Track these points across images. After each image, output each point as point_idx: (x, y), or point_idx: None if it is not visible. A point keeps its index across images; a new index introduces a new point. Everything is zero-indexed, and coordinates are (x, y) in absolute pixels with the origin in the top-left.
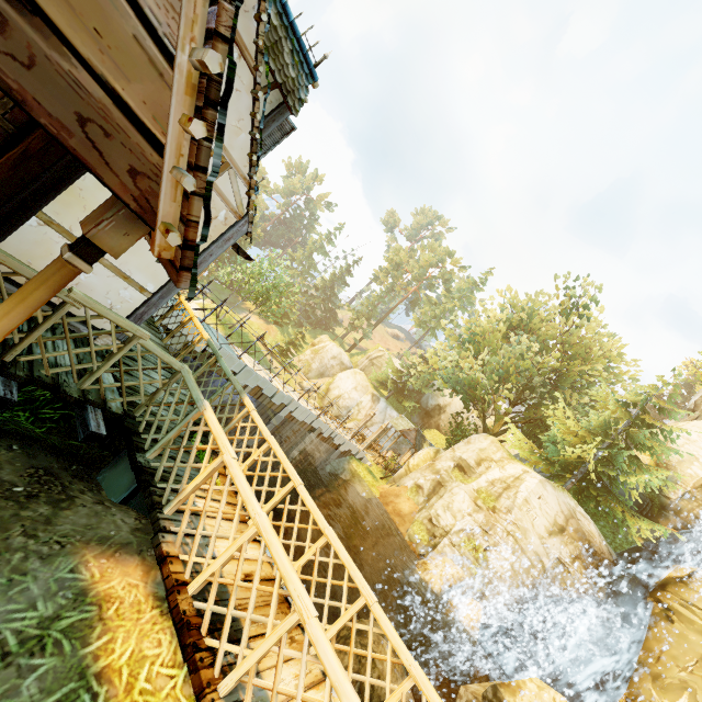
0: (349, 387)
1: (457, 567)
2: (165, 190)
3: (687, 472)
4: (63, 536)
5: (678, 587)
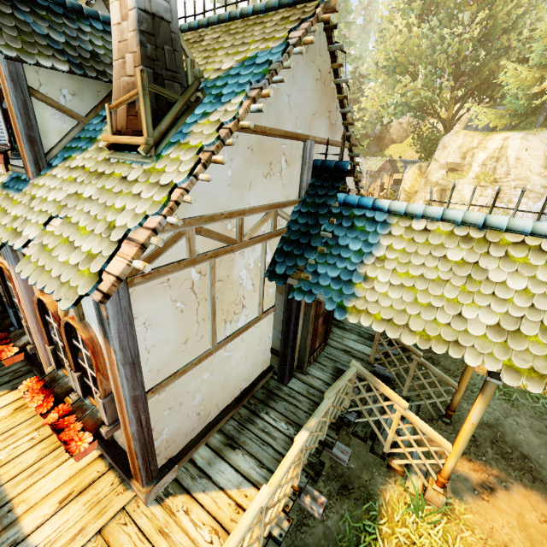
0: None
1: None
2: None
3: None
4: (458, 370)
5: None
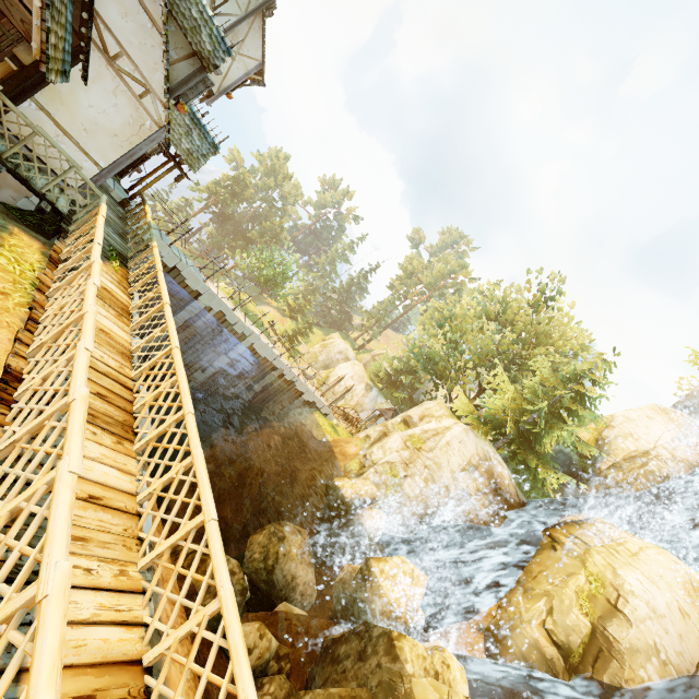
0: (346, 376)
1: (373, 486)
2: (34, 30)
3: (620, 446)
4: (7, 220)
5: (571, 526)
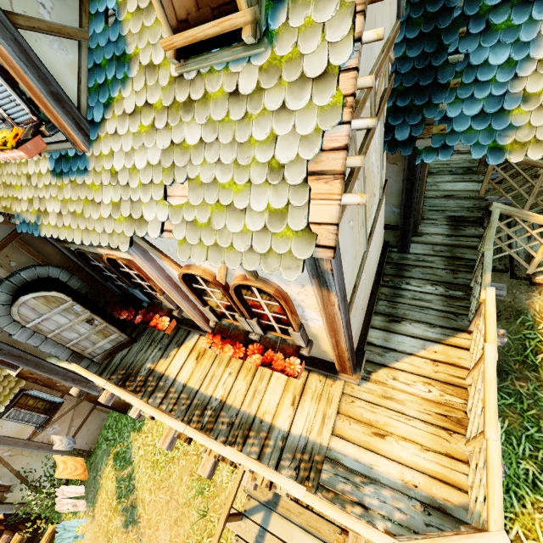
0: None
1: None
2: None
3: None
4: None
5: None
